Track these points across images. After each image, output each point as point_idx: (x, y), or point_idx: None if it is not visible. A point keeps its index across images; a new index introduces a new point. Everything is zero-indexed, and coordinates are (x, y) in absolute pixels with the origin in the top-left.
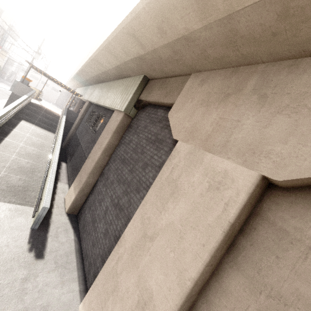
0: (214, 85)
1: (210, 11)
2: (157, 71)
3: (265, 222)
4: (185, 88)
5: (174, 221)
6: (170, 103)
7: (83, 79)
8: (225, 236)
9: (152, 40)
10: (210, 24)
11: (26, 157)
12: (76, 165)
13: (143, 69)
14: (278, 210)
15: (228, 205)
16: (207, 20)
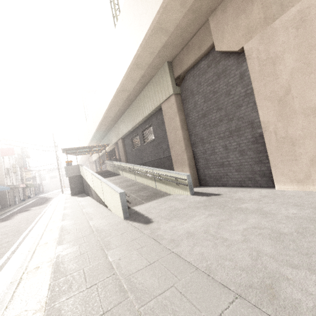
0: (235, 1)
1: None
2: (178, 46)
3: None
4: (212, 28)
5: (292, 67)
6: (208, 47)
7: (102, 131)
8: None
9: (175, 18)
10: None
11: (129, 187)
12: None
13: (165, 56)
14: None
15: None
16: None
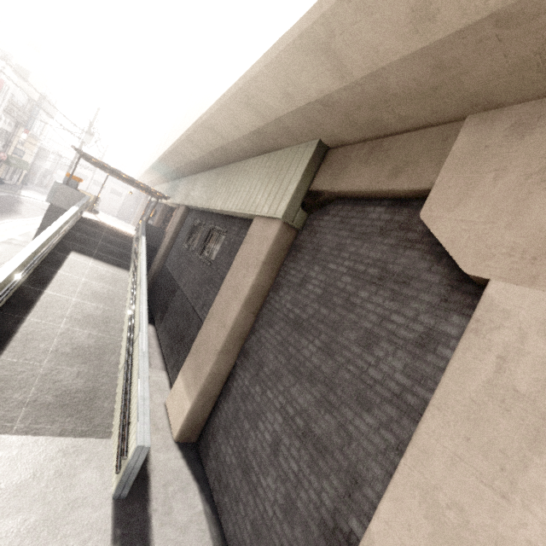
0: None
1: None
2: (359, 126)
3: None
4: (457, 151)
5: None
6: (413, 190)
7: (171, 168)
8: None
9: (378, 47)
10: None
11: (85, 324)
12: (176, 330)
13: (320, 127)
14: None
15: None
16: None
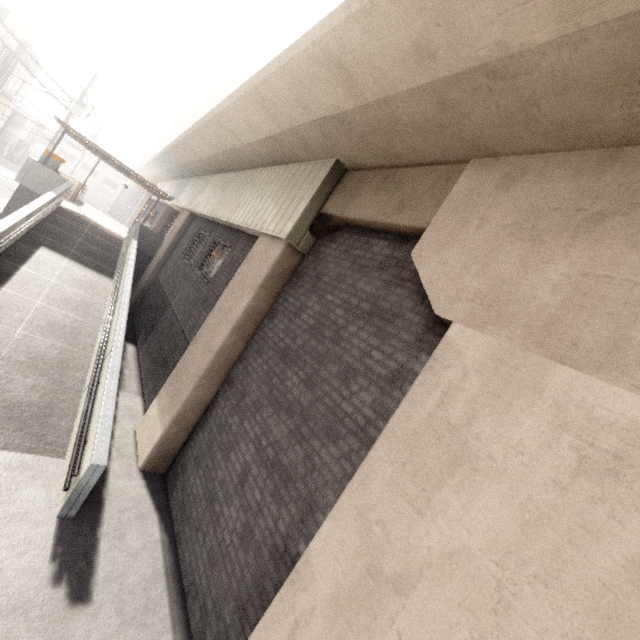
0: (546, 189)
1: None
2: (375, 152)
3: None
4: (455, 194)
5: (470, 548)
6: (412, 227)
7: (179, 163)
8: None
9: (387, 74)
10: (584, 31)
11: (49, 332)
12: (160, 353)
13: (337, 145)
14: None
15: None
16: (579, 20)
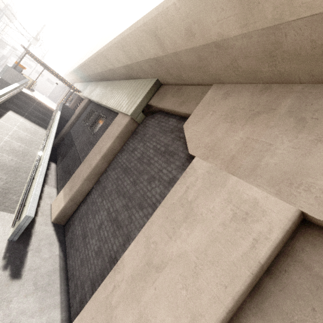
0: (240, 100)
1: (254, 18)
2: (173, 77)
3: (298, 264)
4: (205, 99)
5: (187, 251)
6: (186, 113)
7: (85, 74)
8: (253, 279)
9: (176, 41)
10: (250, 32)
11: (10, 153)
12: (67, 168)
13: (157, 72)
14: (315, 253)
15: (257, 242)
16: (248, 28)
